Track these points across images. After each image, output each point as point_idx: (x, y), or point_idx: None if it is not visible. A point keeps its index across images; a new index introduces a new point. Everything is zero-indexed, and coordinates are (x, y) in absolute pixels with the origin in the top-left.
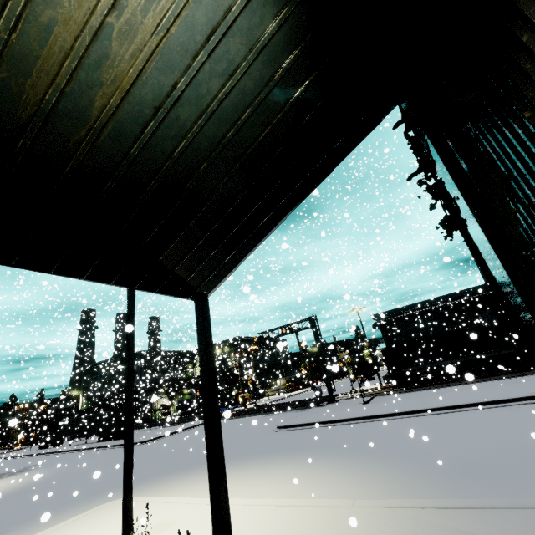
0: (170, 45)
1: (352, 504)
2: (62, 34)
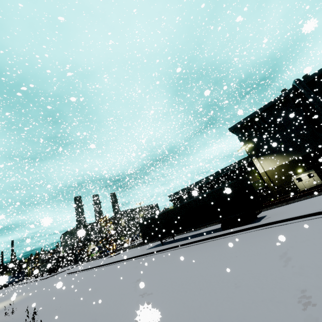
0: None
1: None
2: None
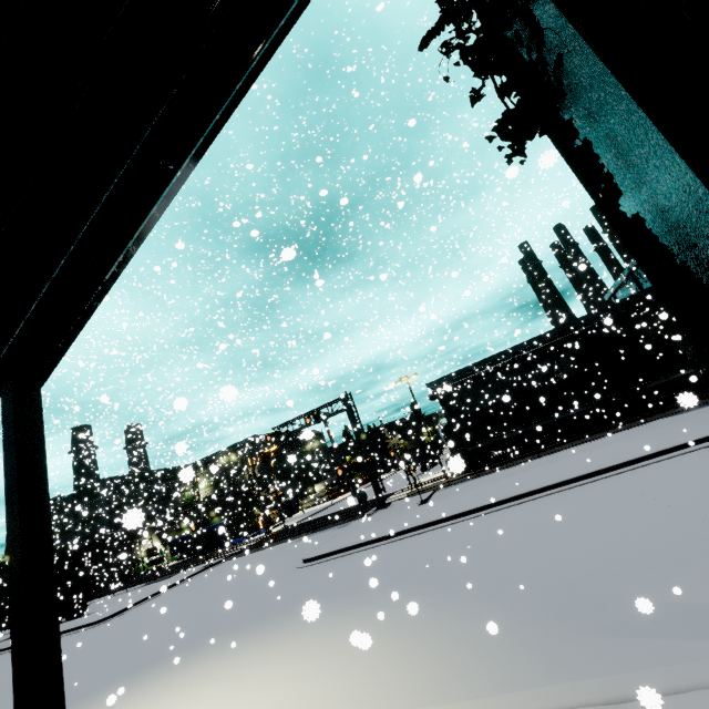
0: None
1: None
2: None
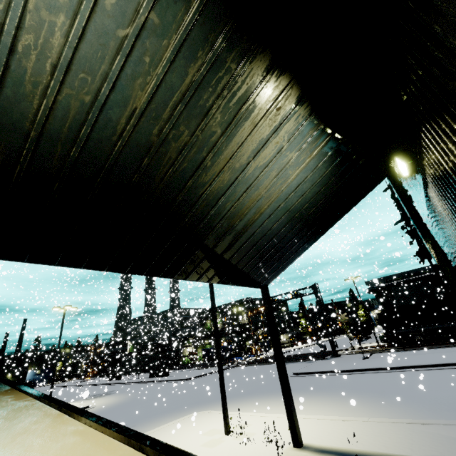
0: (282, 195)
1: (367, 420)
2: (248, 204)
